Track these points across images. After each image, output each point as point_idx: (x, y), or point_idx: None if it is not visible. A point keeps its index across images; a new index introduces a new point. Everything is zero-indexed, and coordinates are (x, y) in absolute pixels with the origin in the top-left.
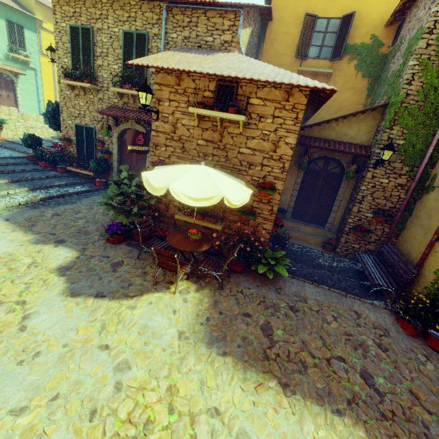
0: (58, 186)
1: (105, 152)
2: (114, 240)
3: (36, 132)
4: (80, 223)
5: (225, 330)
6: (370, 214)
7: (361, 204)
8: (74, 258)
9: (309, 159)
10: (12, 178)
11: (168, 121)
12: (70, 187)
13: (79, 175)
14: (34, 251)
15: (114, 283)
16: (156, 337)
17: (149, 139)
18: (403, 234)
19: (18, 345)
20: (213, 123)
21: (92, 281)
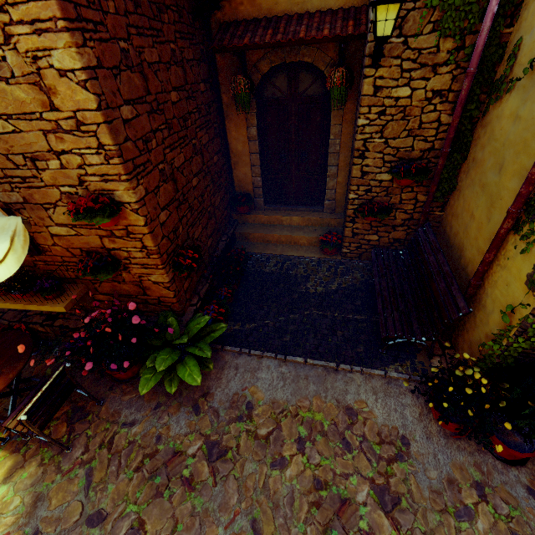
0: None
1: None
2: None
3: None
4: None
5: None
6: (386, 174)
7: (364, 158)
8: None
9: (247, 81)
10: None
11: None
12: None
13: None
14: None
15: None
16: None
17: None
18: (453, 202)
19: None
20: None
21: None
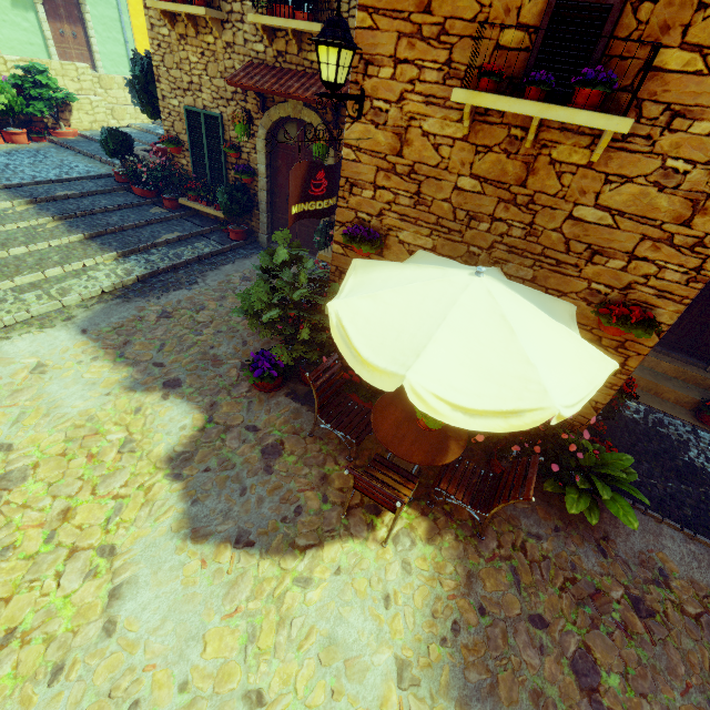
0: (166, 244)
1: (244, 171)
2: (265, 385)
3: (127, 114)
4: (205, 336)
5: (493, 665)
6: None
7: None
8: (196, 432)
9: None
10: (89, 229)
11: (386, 123)
12: (187, 245)
13: (200, 213)
14: (129, 409)
15: (269, 506)
16: (352, 676)
17: (338, 177)
18: None
19: (102, 676)
20: (511, 132)
21: (229, 498)
